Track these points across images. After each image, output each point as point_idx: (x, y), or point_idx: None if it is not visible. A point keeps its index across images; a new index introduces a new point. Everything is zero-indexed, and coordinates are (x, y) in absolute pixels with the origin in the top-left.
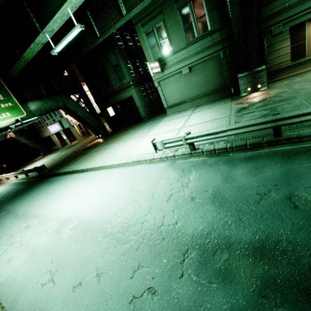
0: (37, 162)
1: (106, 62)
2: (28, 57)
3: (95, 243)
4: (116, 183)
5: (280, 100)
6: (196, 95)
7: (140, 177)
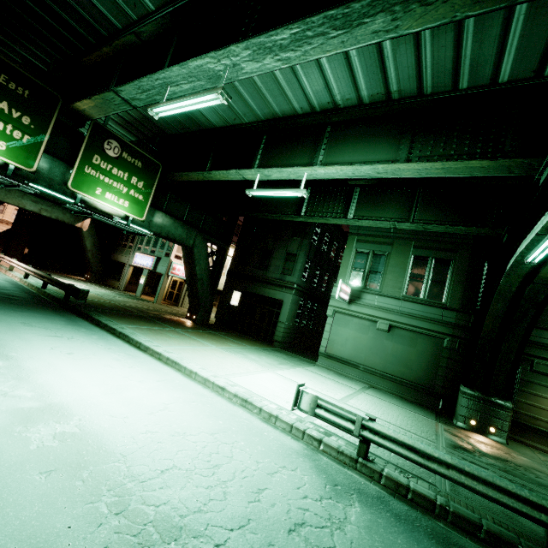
0: (72, 280)
1: (282, 243)
2: (214, 177)
3: (89, 512)
4: (190, 410)
5: (539, 483)
6: (378, 367)
7: (241, 433)
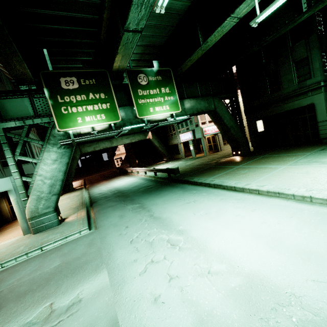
0: (161, 165)
1: (284, 58)
2: (210, 43)
3: None
4: None
5: None
6: None
7: None
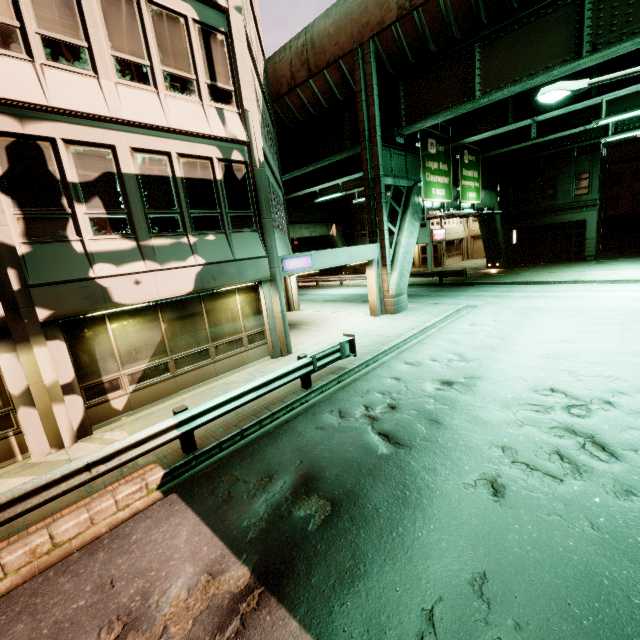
0: None
1: (565, 167)
2: (543, 139)
3: None
4: None
5: None
6: None
7: None
